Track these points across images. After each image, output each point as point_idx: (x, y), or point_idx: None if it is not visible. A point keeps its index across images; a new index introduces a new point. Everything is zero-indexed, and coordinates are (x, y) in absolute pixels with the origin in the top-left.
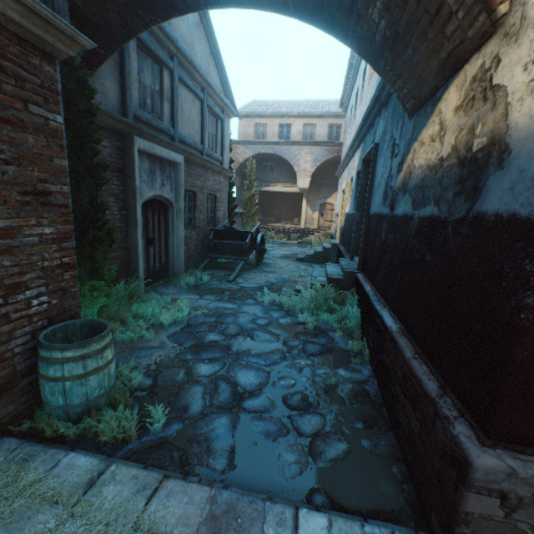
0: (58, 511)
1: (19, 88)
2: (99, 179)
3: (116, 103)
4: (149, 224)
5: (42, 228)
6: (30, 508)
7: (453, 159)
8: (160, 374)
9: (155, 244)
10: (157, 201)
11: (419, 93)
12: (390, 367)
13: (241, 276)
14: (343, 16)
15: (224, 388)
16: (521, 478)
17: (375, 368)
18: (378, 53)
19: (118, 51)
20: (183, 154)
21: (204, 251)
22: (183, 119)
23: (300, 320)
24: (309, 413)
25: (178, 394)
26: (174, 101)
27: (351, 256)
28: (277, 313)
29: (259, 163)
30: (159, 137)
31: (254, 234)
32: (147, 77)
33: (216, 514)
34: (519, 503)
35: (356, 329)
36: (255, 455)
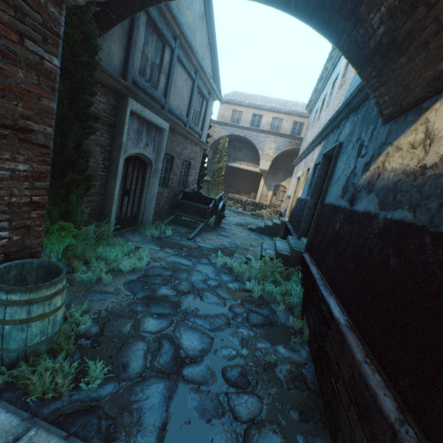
0: None
1: (18, 20)
2: (88, 129)
3: (119, 66)
4: (128, 177)
5: (16, 163)
6: None
7: (441, 169)
8: (108, 322)
9: (130, 195)
10: (139, 158)
11: (401, 102)
12: (333, 359)
13: (200, 236)
14: (341, 18)
15: (167, 349)
16: None
17: (314, 352)
18: (367, 59)
19: (129, 21)
20: (169, 122)
21: (171, 208)
22: (175, 93)
23: (247, 288)
24: (247, 393)
25: (121, 348)
26: (170, 76)
27: (299, 236)
28: (227, 276)
29: (231, 142)
30: (151, 103)
31: (217, 201)
32: (150, 50)
33: None
34: None
35: (297, 306)
36: (187, 437)
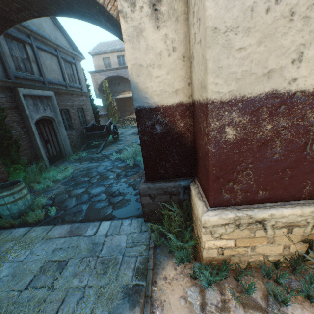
0: (14, 242)
1: None
2: (1, 117)
3: (1, 72)
4: (43, 132)
5: None
6: (3, 244)
7: None
8: (56, 198)
9: (50, 142)
10: (44, 119)
11: None
12: None
13: (105, 149)
14: (94, 19)
15: (84, 196)
16: (152, 188)
17: None
18: (116, 34)
19: None
20: (53, 90)
21: (83, 140)
22: (48, 70)
23: (128, 163)
24: (118, 196)
25: (64, 202)
26: (38, 61)
27: None
28: (118, 162)
29: (111, 82)
30: (34, 84)
31: (108, 126)
32: (16, 52)
33: (72, 229)
34: (154, 196)
35: None
36: (92, 213)
